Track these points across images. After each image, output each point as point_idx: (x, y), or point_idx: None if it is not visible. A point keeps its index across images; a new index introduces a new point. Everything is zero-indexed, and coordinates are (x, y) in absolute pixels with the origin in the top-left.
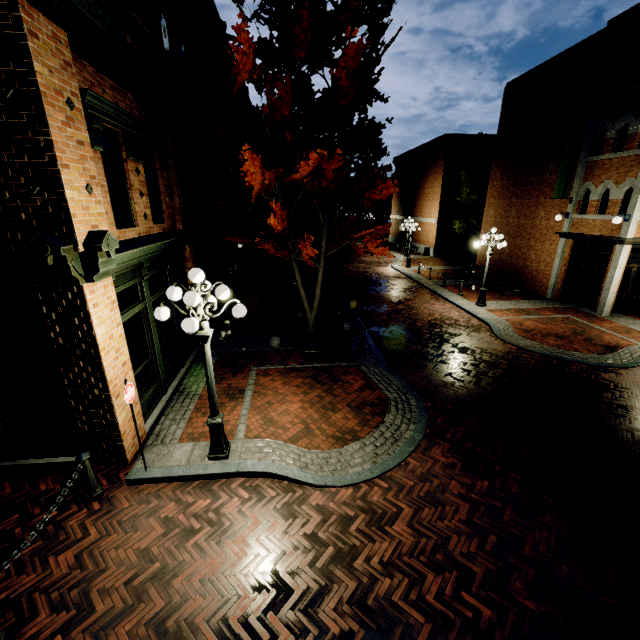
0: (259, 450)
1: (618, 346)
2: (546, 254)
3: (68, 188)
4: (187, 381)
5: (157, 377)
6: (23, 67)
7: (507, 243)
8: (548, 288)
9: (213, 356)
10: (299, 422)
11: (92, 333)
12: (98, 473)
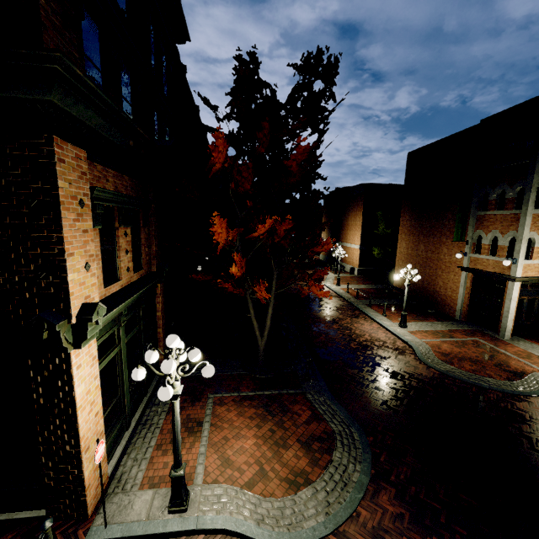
0: (217, 499)
1: (524, 372)
2: (451, 283)
3: (70, 272)
4: (149, 411)
5: (123, 412)
6: (49, 184)
7: (418, 270)
8: (456, 311)
9: None
10: (254, 462)
11: (72, 393)
12: (57, 530)
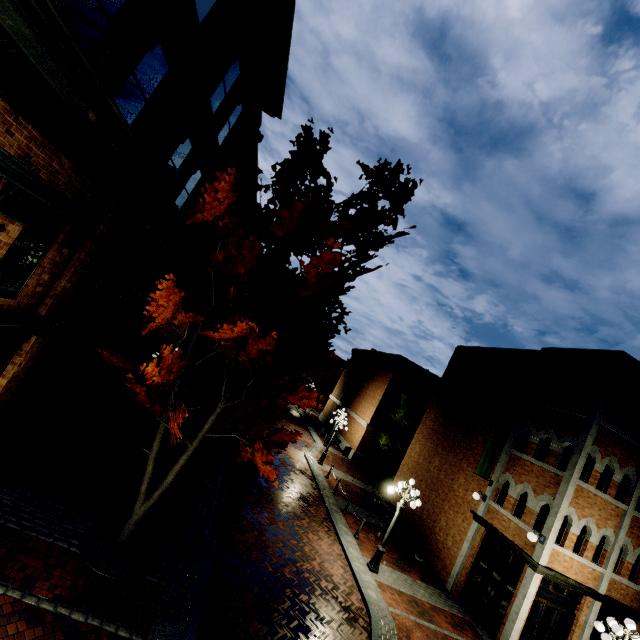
0: None
1: None
2: (457, 529)
3: None
4: None
5: None
6: None
7: (422, 491)
8: (450, 575)
9: None
10: None
11: None
12: None
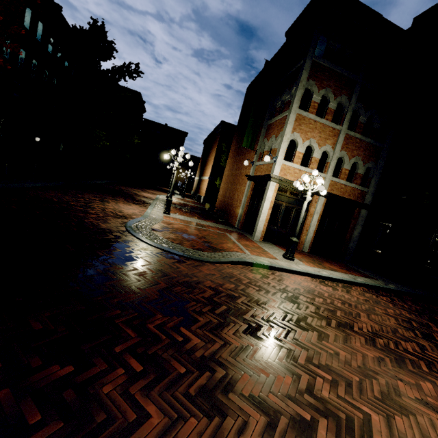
0: None
1: (226, 250)
2: (241, 194)
3: None
4: None
5: None
6: None
7: (229, 188)
8: (237, 219)
9: None
10: None
11: None
12: None
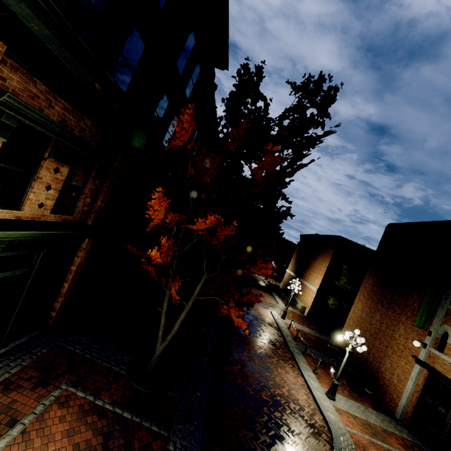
0: None
1: None
2: (400, 370)
3: None
4: None
5: None
6: None
7: (367, 339)
8: (398, 406)
9: (45, 346)
10: None
11: None
12: None
